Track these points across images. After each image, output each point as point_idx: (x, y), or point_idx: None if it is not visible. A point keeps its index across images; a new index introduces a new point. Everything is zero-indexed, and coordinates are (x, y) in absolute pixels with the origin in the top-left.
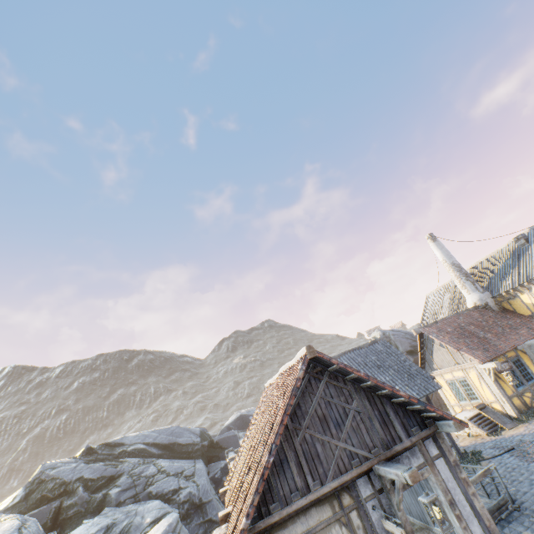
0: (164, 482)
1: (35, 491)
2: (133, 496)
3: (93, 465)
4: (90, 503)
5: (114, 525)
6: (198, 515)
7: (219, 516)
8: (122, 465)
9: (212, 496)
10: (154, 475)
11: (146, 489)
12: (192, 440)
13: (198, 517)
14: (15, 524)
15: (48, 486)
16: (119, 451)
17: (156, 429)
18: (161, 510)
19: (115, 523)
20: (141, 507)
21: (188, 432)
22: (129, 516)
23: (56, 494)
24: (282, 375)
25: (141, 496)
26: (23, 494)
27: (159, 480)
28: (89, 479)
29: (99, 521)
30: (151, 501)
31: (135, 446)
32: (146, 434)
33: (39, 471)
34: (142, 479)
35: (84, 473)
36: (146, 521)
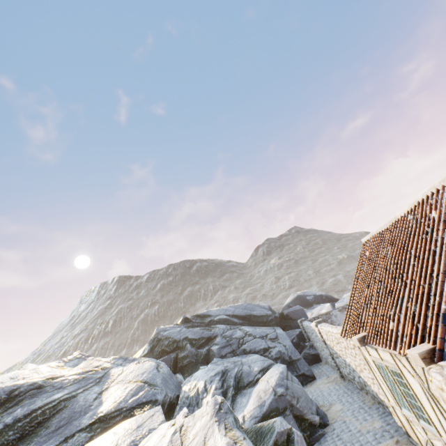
0: (254, 343)
1: (156, 346)
2: (231, 352)
3: (192, 329)
4: (198, 356)
5: (227, 371)
6: (291, 369)
7: (419, 354)
8: (214, 329)
9: (299, 355)
10: (243, 337)
11: (240, 347)
12: (264, 312)
13: (292, 371)
14: (152, 364)
15: (165, 343)
16: (208, 320)
17: (231, 305)
18: (264, 361)
19: (227, 370)
20: (244, 359)
21: (258, 307)
22: (237, 365)
23: (171, 349)
24: (440, 190)
25: (237, 352)
26: (149, 348)
27: (248, 341)
28: (192, 339)
29: (213, 367)
30: (251, 354)
31: (220, 317)
32: (225, 308)
33: (156, 333)
34: (233, 340)
35: (188, 334)
36: (254, 370)
